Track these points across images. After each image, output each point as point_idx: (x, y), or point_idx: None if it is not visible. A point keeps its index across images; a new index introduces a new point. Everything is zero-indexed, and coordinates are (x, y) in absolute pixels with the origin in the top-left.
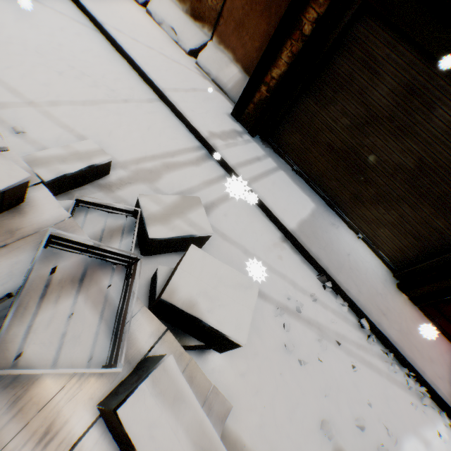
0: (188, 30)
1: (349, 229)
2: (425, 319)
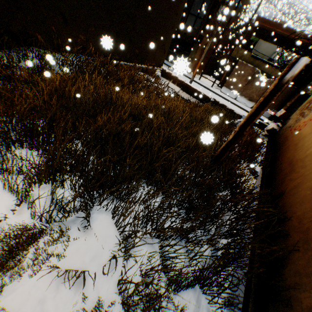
0: (248, 103)
1: None
2: None
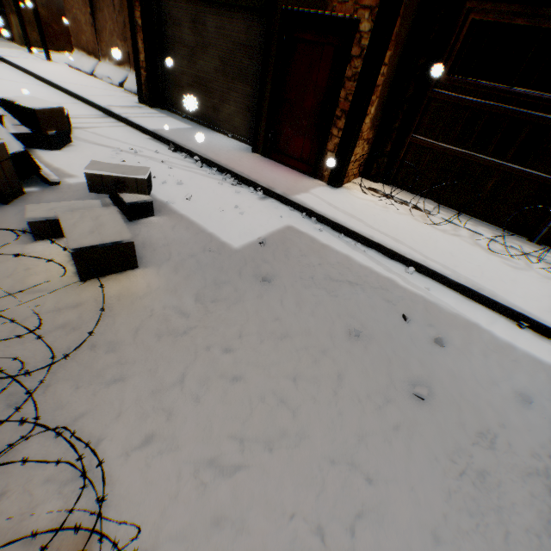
0: (117, 74)
1: (223, 135)
2: (274, 162)
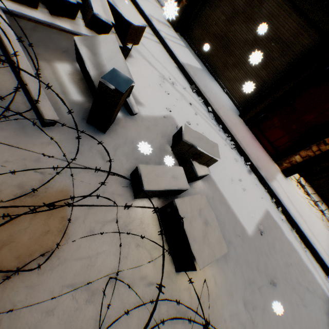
0: None
1: (220, 87)
2: (251, 133)
